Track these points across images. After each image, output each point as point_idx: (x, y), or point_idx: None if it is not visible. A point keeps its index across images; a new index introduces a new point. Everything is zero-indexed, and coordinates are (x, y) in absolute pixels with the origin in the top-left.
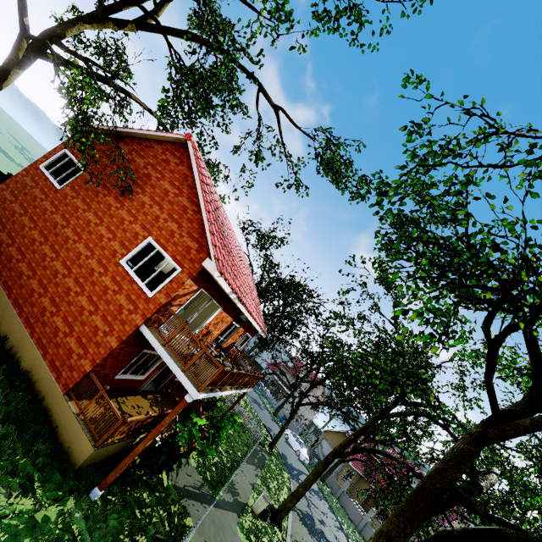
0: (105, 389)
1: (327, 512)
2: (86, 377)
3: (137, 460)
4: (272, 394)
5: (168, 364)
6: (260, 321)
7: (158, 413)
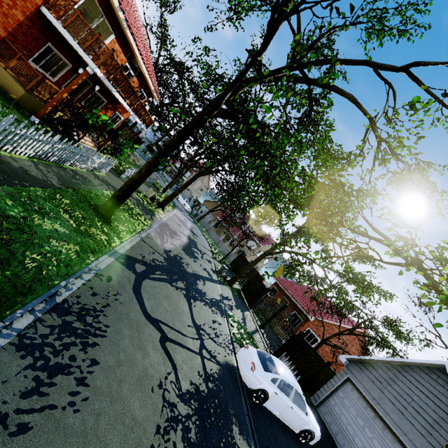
0: (22, 52)
1: (197, 229)
2: (3, 43)
3: (60, 128)
4: (169, 177)
5: (70, 42)
6: (152, 79)
7: (70, 98)
